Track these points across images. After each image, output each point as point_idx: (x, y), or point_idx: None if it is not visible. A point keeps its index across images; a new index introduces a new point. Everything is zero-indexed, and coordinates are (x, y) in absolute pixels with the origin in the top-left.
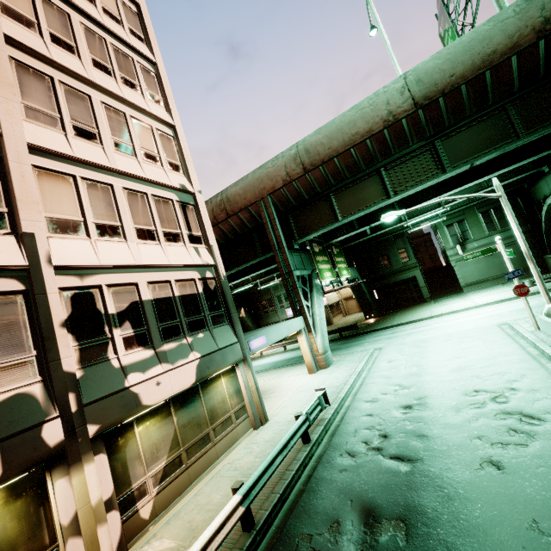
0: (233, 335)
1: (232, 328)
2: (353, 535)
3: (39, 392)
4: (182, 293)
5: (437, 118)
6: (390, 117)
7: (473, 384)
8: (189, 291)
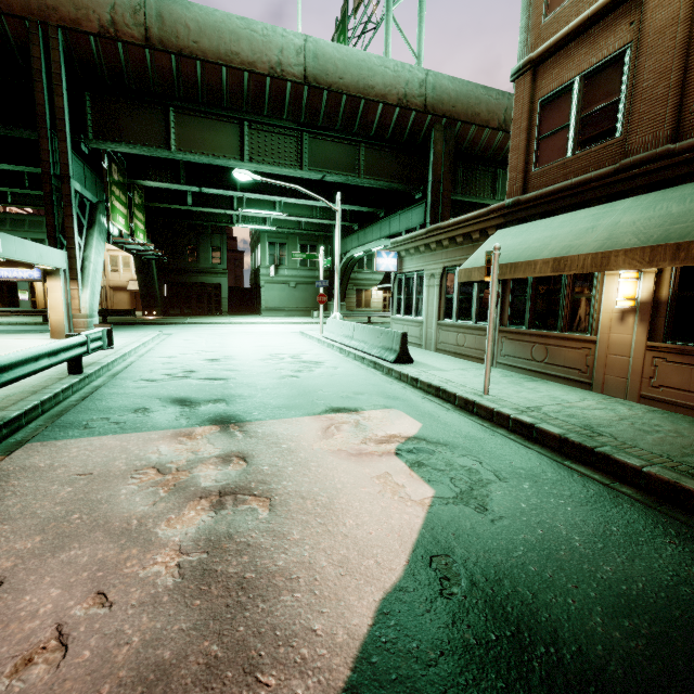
0: None
1: None
2: (168, 411)
3: None
4: None
5: (316, 109)
6: (279, 68)
7: (275, 352)
8: None
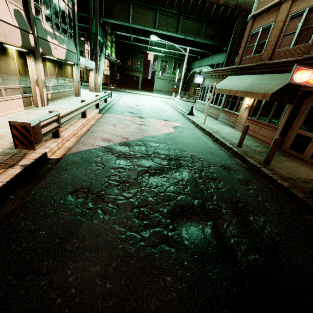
0: (75, 49)
1: (75, 45)
2: (128, 113)
3: (24, 16)
4: (61, 7)
5: (187, 6)
6: None
7: (154, 106)
8: (63, 8)
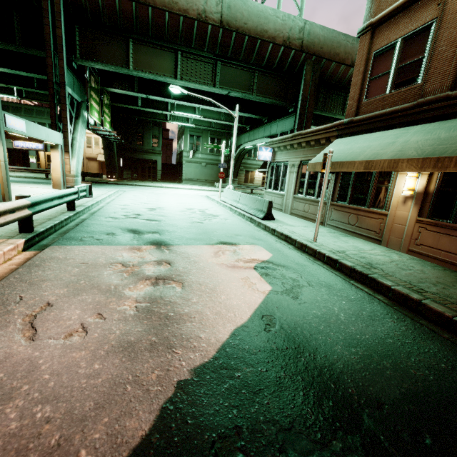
0: None
1: None
2: (126, 236)
3: None
4: None
5: (227, 45)
6: (203, 15)
7: (189, 207)
8: None
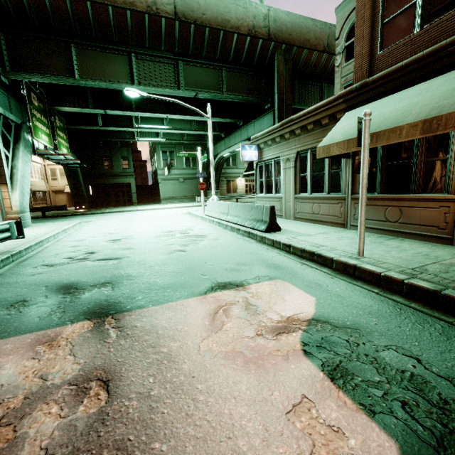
0: None
1: None
2: (47, 303)
3: None
4: None
5: (186, 40)
6: (154, 7)
7: (167, 229)
8: None
